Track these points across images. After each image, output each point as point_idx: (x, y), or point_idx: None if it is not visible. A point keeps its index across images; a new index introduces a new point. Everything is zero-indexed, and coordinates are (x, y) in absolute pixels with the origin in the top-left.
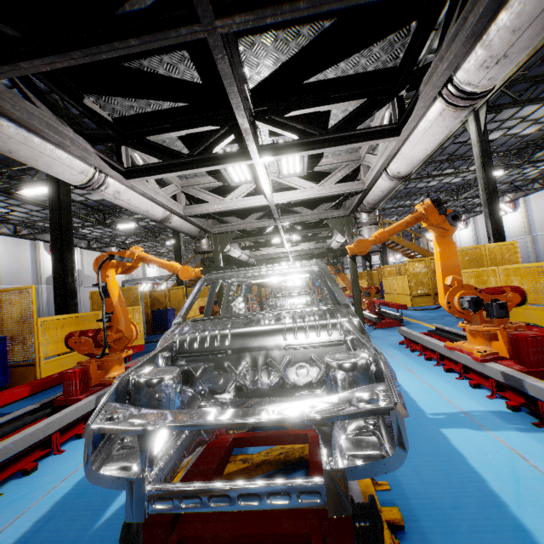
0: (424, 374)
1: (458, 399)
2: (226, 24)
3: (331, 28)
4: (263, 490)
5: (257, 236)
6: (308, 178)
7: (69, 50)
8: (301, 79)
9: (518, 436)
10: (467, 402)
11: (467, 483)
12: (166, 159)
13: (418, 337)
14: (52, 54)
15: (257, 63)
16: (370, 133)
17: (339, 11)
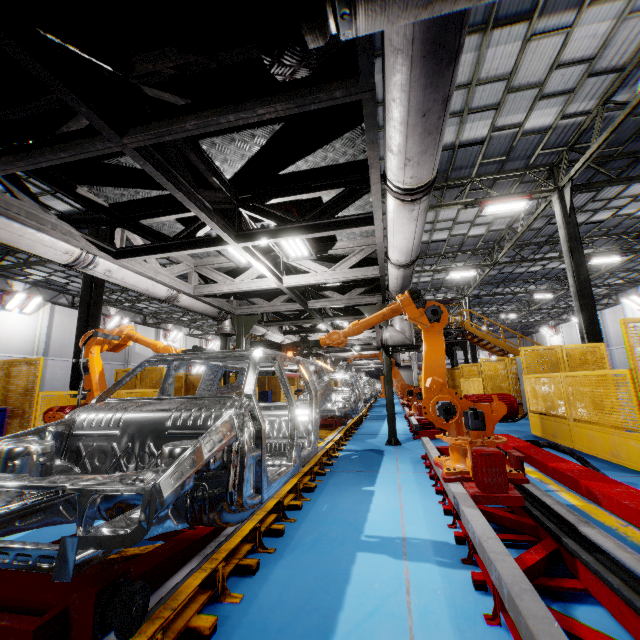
0: (410, 493)
1: (413, 524)
2: (133, 141)
3: (283, 130)
4: (14, 549)
5: (293, 320)
6: (333, 261)
7: (16, 161)
8: (275, 171)
9: (431, 570)
10: (419, 528)
11: (320, 607)
12: (153, 241)
13: (427, 449)
14: (4, 164)
15: (225, 158)
16: (346, 221)
17: (283, 117)
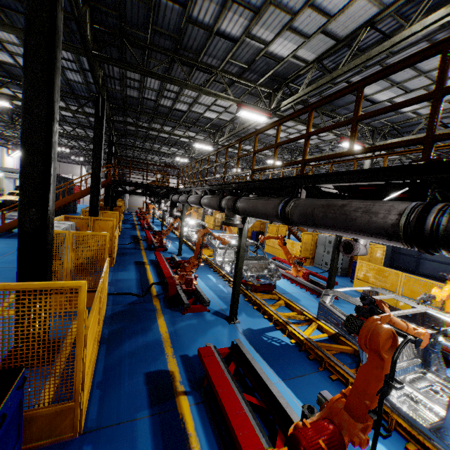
0: None
1: None
2: None
3: None
4: None
5: None
6: None
7: None
8: None
9: None
10: None
11: None
12: None
13: None
14: None
15: None
16: None
17: None
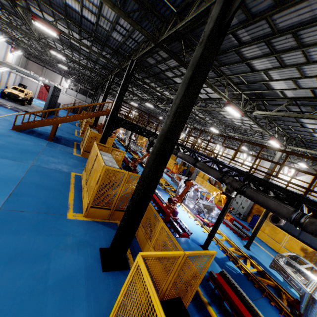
0: None
1: None
2: None
3: None
4: None
5: None
6: None
7: None
8: None
9: None
10: None
11: None
12: None
13: None
14: None
15: None
16: None
17: None
